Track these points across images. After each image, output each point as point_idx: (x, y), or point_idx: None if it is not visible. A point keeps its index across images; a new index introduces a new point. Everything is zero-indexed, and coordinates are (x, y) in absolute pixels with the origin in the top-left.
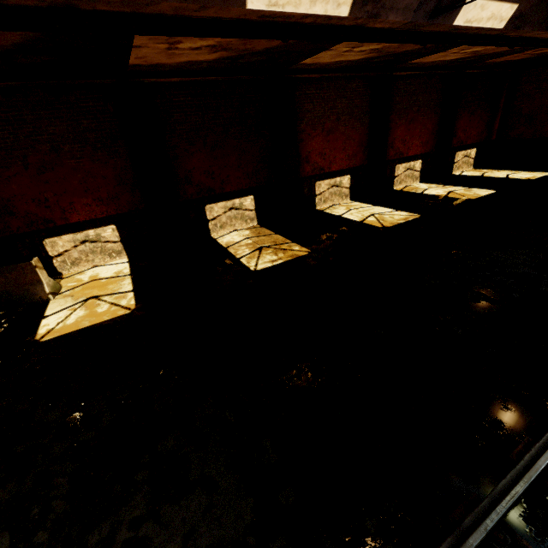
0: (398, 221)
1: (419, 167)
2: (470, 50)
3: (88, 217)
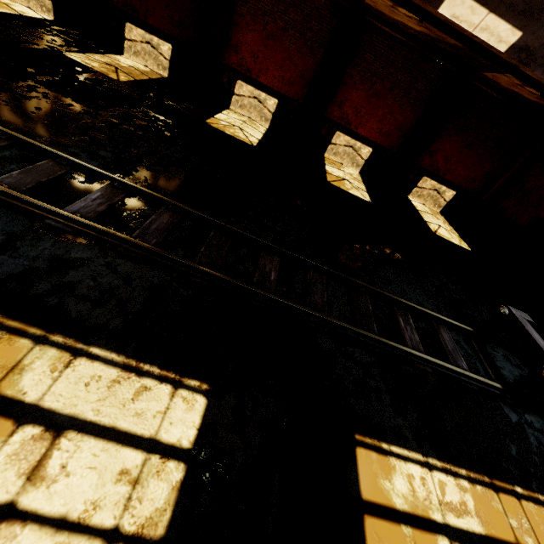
0: (228, 132)
1: (366, 155)
2: (407, 11)
3: None
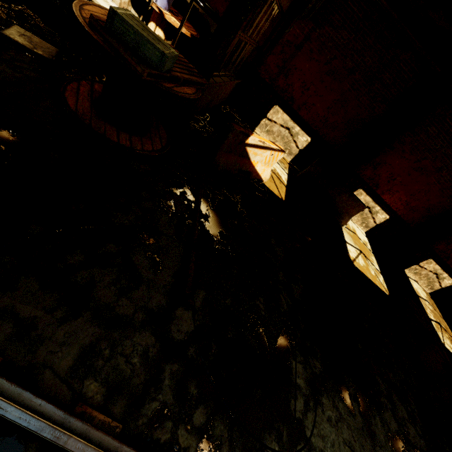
0: None
1: None
2: None
3: (390, 202)
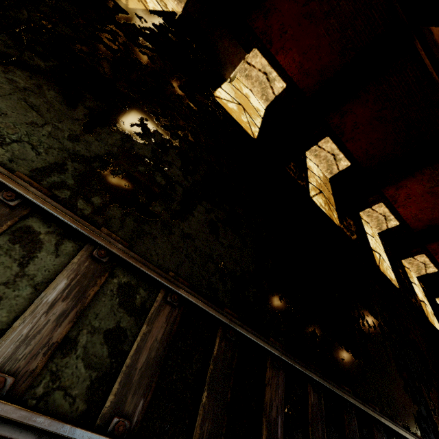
0: (387, 274)
1: (430, 271)
2: None
3: (285, 65)
